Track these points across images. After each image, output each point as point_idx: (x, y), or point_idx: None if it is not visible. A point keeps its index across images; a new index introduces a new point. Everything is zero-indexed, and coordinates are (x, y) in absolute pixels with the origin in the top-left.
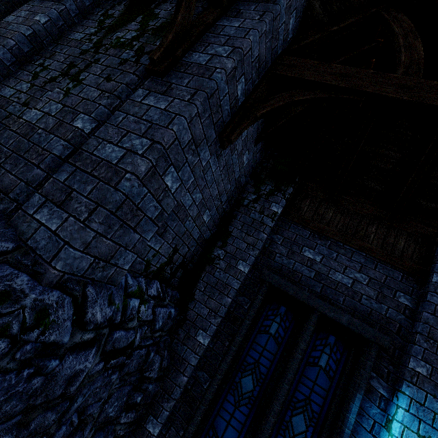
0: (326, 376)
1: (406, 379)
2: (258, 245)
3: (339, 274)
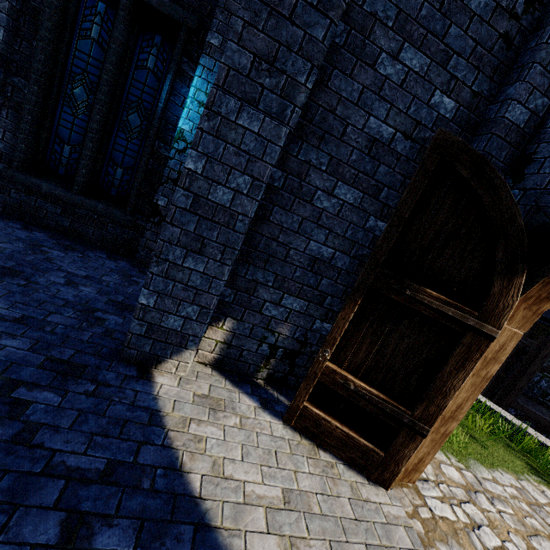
0: (155, 78)
1: (203, 52)
2: None
3: None
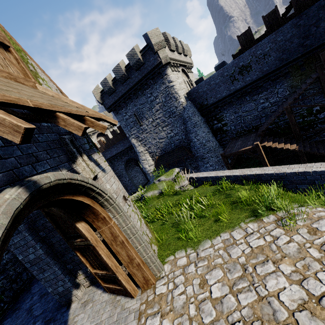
0: None
1: None
2: None
3: None
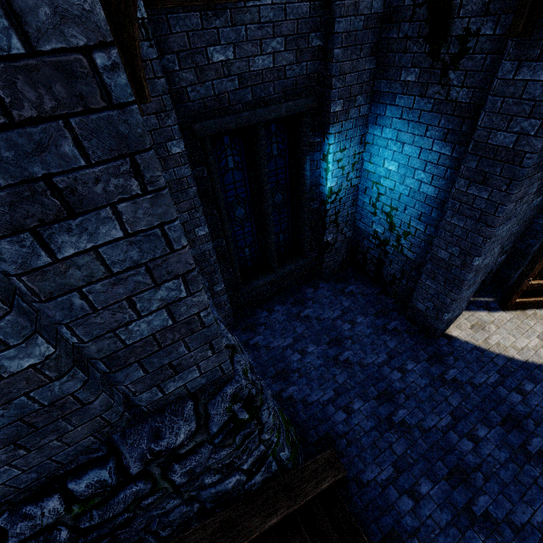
0: (281, 159)
1: (331, 123)
2: (168, 105)
3: (259, 59)
